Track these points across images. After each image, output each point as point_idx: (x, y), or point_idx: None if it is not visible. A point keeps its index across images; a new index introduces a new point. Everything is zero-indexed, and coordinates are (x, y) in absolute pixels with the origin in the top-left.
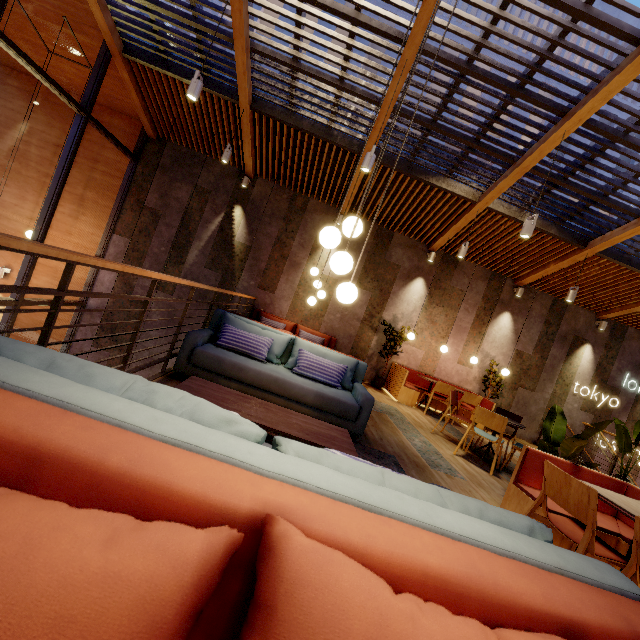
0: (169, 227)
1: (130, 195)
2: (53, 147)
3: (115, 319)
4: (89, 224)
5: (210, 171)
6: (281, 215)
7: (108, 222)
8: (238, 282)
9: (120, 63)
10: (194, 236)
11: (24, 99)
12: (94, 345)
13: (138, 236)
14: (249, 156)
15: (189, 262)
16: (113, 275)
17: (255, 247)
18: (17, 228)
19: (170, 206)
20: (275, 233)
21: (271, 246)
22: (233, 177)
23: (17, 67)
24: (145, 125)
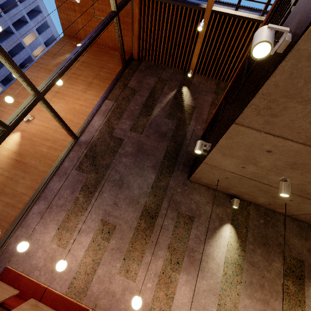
0: (141, 96)
1: (119, 81)
2: (80, 62)
3: (97, 149)
4: (92, 95)
5: (167, 72)
6: (212, 91)
7: (104, 93)
8: (188, 126)
9: (136, 1)
10: (157, 101)
11: (71, 46)
12: (76, 168)
13: (121, 101)
14: (197, 54)
15: (154, 114)
16: (101, 121)
17: (198, 107)
18: (46, 96)
19: (143, 86)
20: (210, 99)
21: (208, 106)
22: (180, 74)
23: (72, 35)
24: (134, 49)
